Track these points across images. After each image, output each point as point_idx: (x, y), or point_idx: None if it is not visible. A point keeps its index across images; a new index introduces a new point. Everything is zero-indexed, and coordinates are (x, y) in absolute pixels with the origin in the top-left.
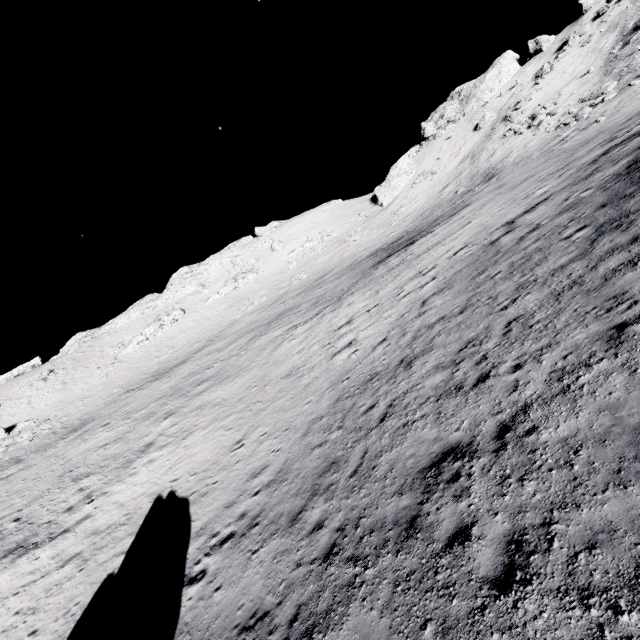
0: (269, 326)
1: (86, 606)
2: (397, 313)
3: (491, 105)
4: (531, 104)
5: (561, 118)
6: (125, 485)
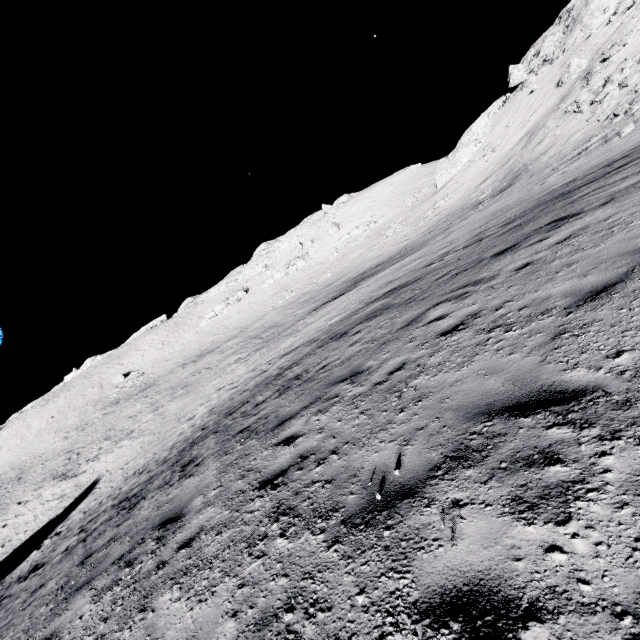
0: (246, 344)
1: (37, 530)
2: (208, 408)
3: (593, 40)
4: (623, 53)
5: (623, 97)
6: (105, 458)
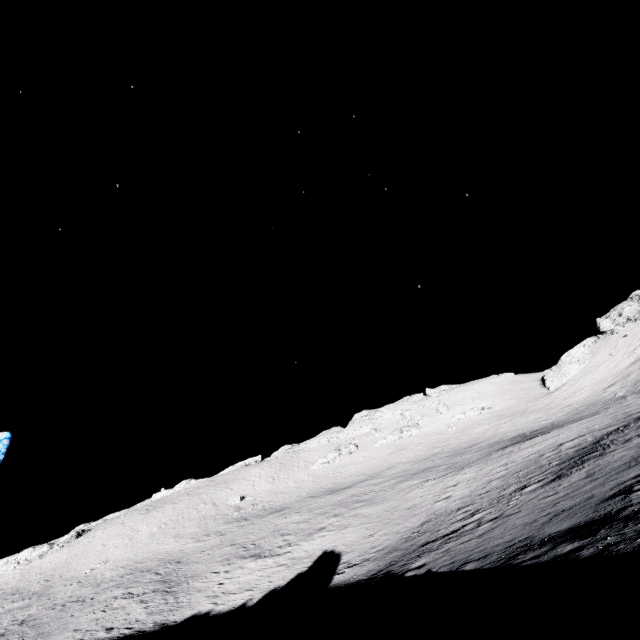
0: (413, 476)
1: (292, 578)
2: (477, 485)
3: None
4: None
5: None
6: (308, 543)
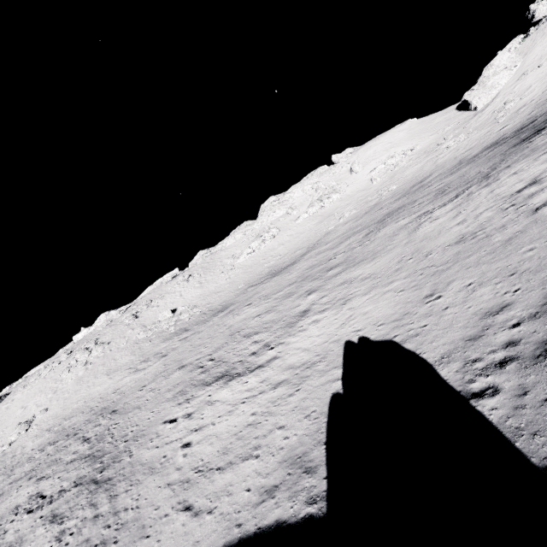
0: (384, 222)
1: (327, 413)
2: None
3: None
4: None
5: None
6: (299, 337)
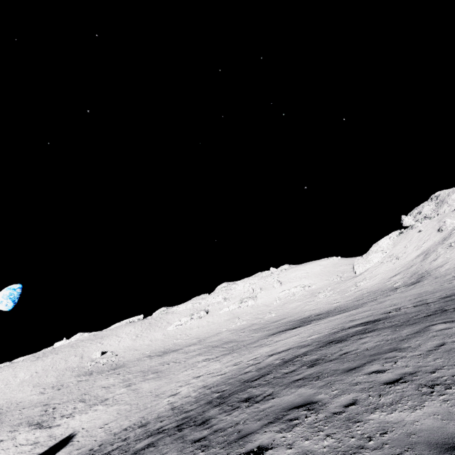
0: (210, 349)
1: None
2: (196, 387)
3: None
4: None
5: None
6: (79, 417)
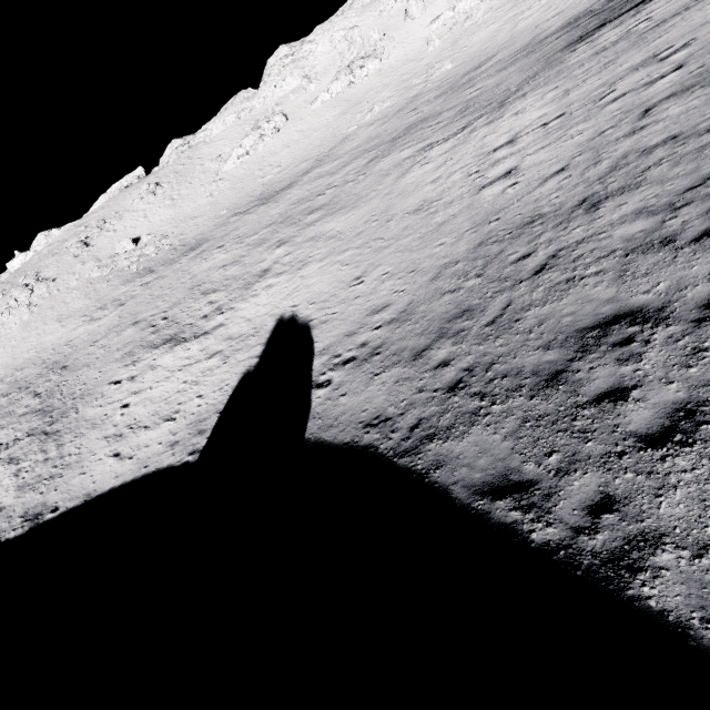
0: (394, 144)
1: (235, 387)
2: (594, 129)
3: None
4: None
5: None
6: (249, 304)
